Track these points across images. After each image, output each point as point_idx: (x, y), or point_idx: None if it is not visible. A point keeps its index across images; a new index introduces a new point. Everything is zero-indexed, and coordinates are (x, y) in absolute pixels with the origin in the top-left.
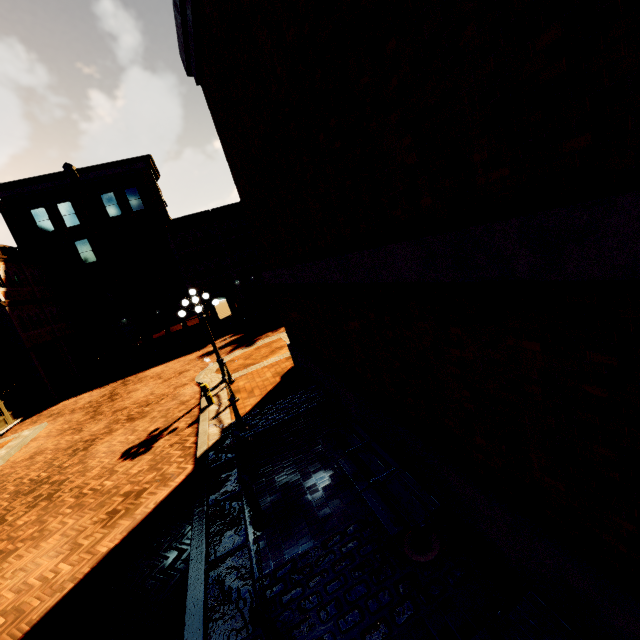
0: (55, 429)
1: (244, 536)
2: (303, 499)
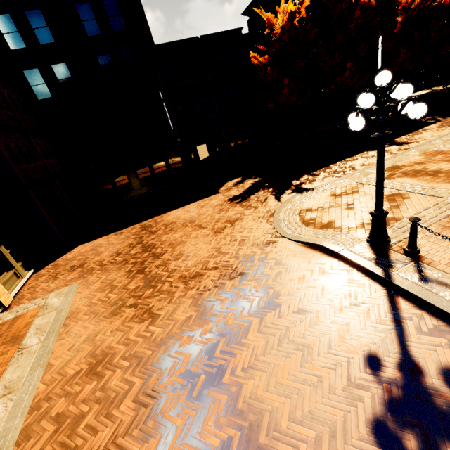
0: (97, 299)
1: None
2: None
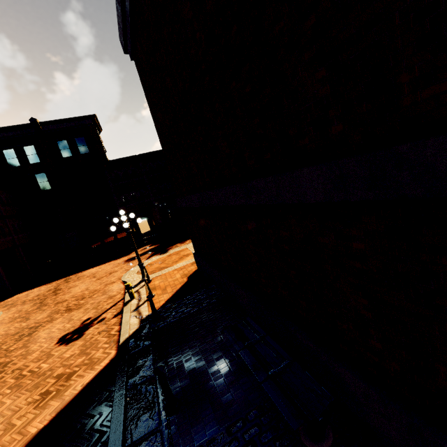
0: (7, 317)
1: (157, 420)
2: (208, 384)
